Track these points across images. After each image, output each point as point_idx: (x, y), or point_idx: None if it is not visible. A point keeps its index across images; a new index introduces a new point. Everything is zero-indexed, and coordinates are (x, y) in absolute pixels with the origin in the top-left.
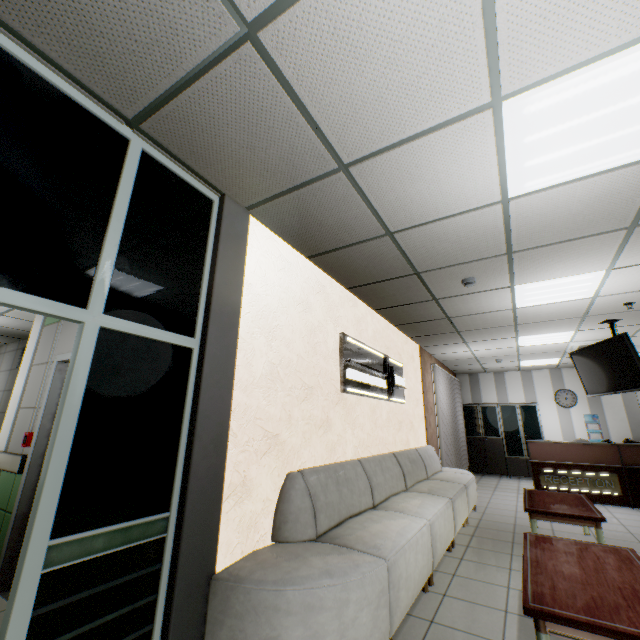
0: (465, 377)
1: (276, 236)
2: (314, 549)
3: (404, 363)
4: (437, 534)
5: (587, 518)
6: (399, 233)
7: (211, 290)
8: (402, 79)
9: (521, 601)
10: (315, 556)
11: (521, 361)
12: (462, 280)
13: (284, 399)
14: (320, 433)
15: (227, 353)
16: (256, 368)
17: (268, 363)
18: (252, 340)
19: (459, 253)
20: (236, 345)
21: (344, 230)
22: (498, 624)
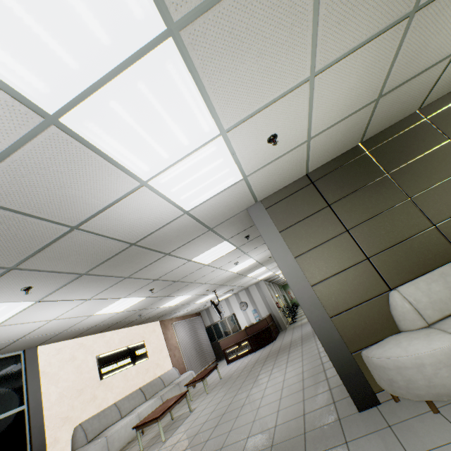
0: (204, 312)
1: (52, 343)
2: (83, 446)
3: (147, 338)
4: (145, 415)
5: (199, 379)
6: (97, 325)
7: (27, 385)
8: (64, 324)
9: (167, 422)
10: (82, 448)
11: (216, 300)
12: (138, 315)
13: (69, 401)
14: (91, 403)
15: (38, 402)
16: (53, 399)
17: (58, 393)
18: (49, 390)
19: (125, 316)
20: (42, 397)
21: (77, 333)
22: (153, 434)
